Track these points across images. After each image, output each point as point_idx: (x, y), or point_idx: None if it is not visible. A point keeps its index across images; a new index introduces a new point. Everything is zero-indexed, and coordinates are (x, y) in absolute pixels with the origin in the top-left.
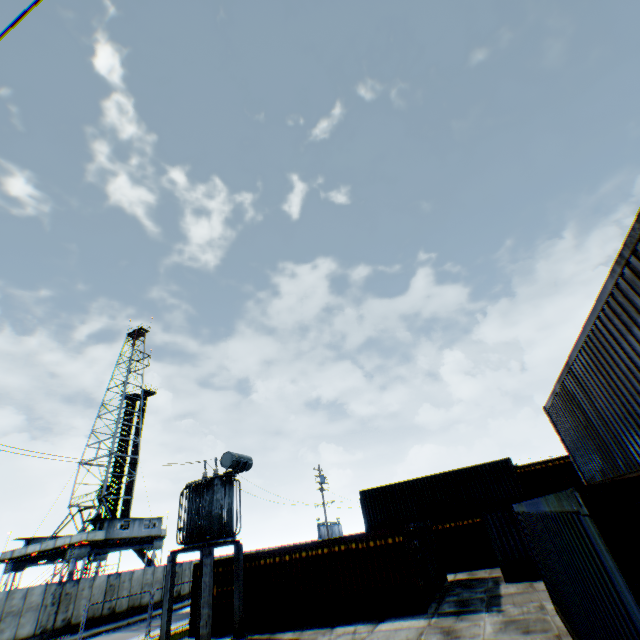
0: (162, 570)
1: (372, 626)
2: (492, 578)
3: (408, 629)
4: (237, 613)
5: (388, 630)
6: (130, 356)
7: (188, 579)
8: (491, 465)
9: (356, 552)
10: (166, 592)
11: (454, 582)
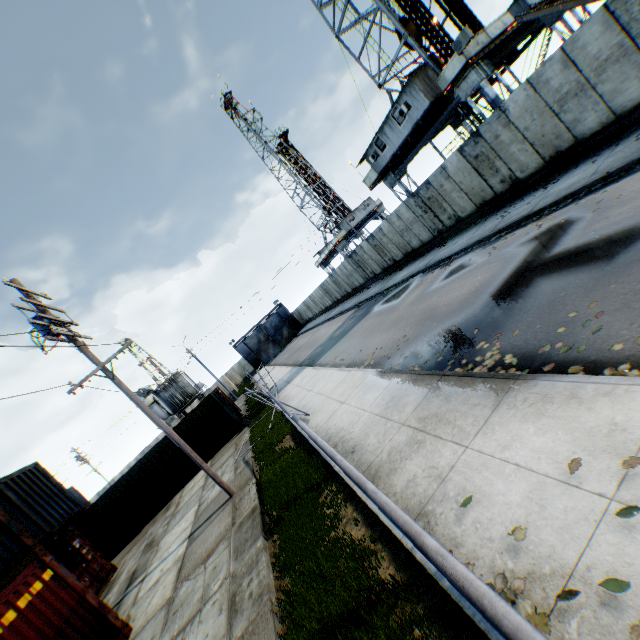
0: (408, 210)
1: None
2: None
3: None
4: None
5: None
6: None
7: (460, 194)
8: None
9: None
10: None
11: None
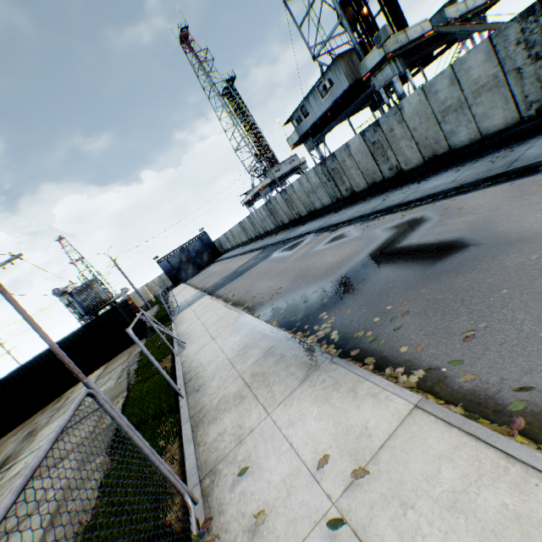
0: (315, 175)
1: None
2: None
3: None
4: None
5: None
6: None
7: (358, 171)
8: None
9: None
10: None
11: None
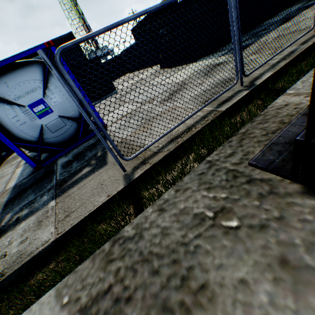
0: None
1: None
2: None
3: None
4: None
5: None
6: None
7: None
8: None
9: None
10: None
11: None
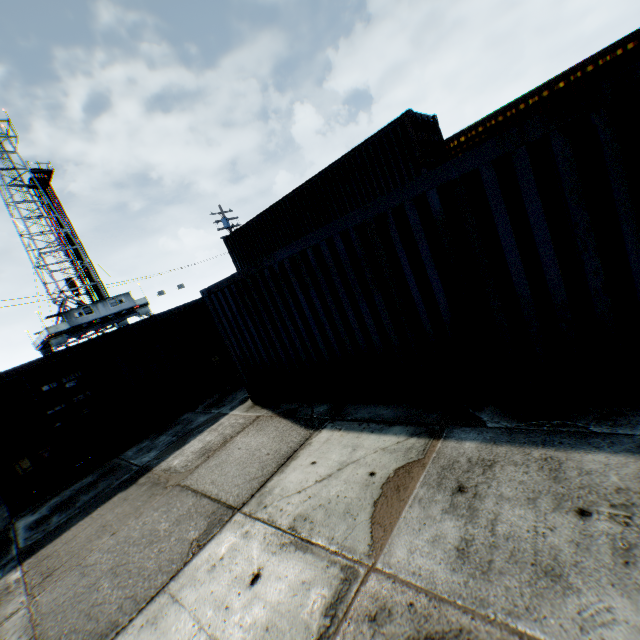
0: None
1: None
2: None
3: None
4: None
5: None
6: None
7: None
8: (376, 142)
9: None
10: None
11: None
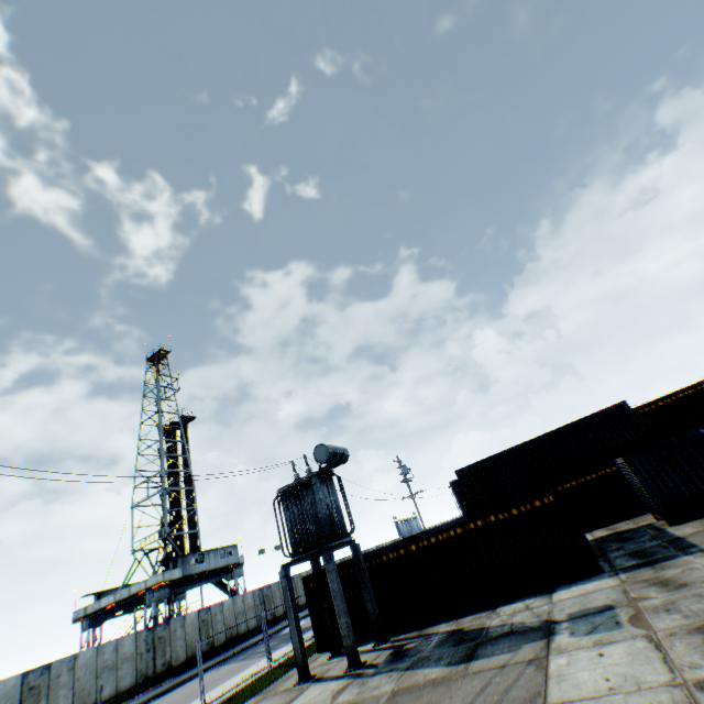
0: (251, 596)
1: (546, 598)
2: (645, 527)
3: (600, 591)
4: (374, 617)
5: (574, 598)
6: (156, 383)
7: (280, 600)
8: (604, 413)
9: (497, 525)
10: (289, 610)
11: (599, 540)
